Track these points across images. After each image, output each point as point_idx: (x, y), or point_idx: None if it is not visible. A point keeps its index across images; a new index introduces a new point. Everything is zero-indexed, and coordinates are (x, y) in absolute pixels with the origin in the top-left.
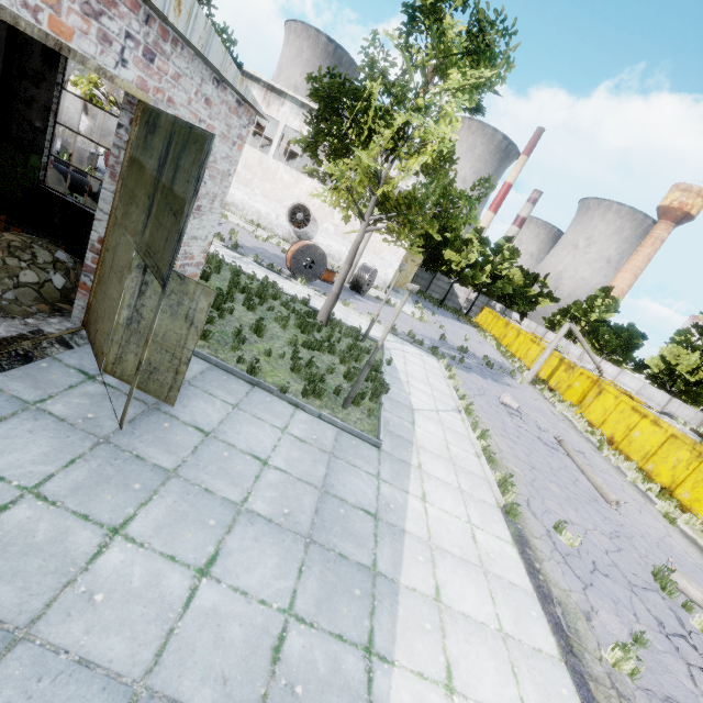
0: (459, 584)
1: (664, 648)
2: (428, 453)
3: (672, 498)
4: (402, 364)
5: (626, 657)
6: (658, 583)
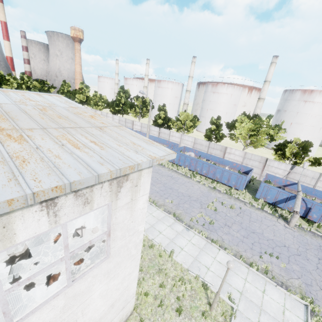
0: None
1: None
2: None
3: None
4: None
5: None
6: None
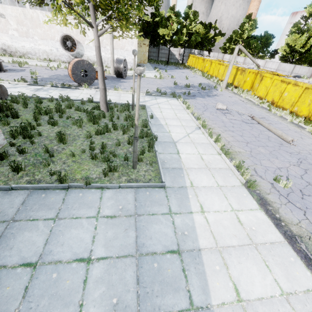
0: (246, 272)
1: None
2: (193, 170)
3: None
4: (159, 113)
5: None
6: None
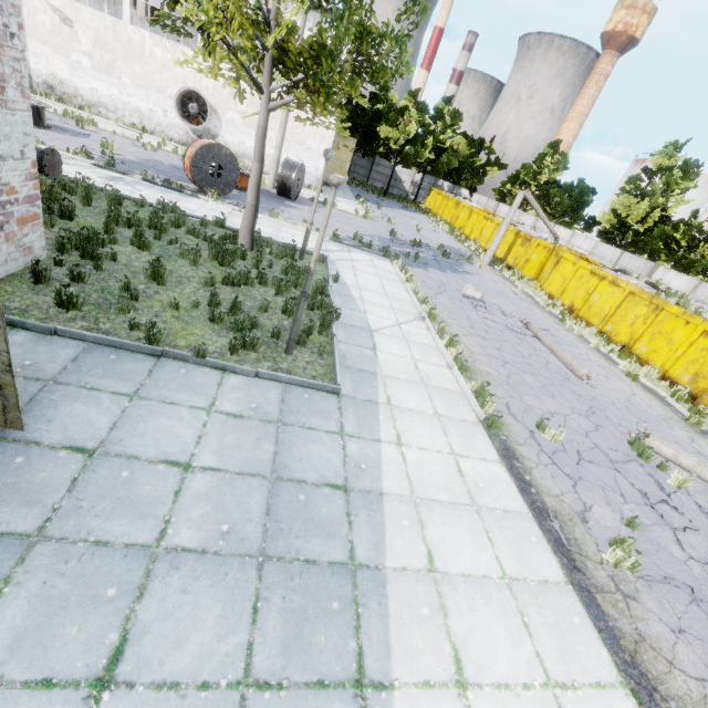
0: (453, 538)
1: (651, 521)
2: (396, 381)
3: (633, 355)
4: (352, 276)
5: (628, 557)
6: (635, 451)
